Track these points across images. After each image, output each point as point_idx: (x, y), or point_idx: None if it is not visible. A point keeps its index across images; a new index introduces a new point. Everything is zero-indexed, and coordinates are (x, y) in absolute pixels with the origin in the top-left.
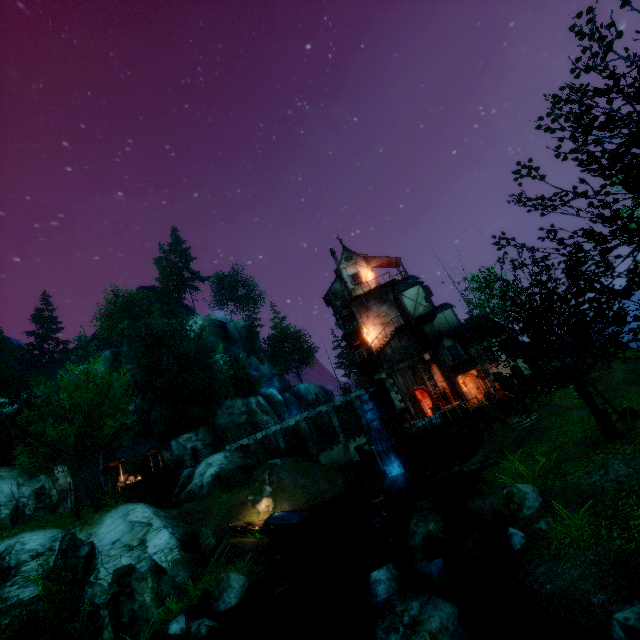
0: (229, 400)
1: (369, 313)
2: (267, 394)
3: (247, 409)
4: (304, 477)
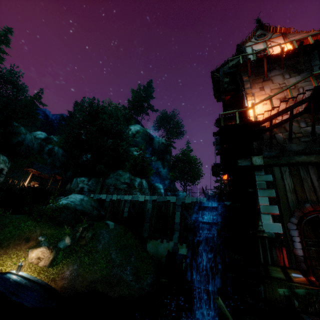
0: (121, 171)
1: (266, 84)
2: (155, 185)
3: (130, 182)
4: (119, 252)
